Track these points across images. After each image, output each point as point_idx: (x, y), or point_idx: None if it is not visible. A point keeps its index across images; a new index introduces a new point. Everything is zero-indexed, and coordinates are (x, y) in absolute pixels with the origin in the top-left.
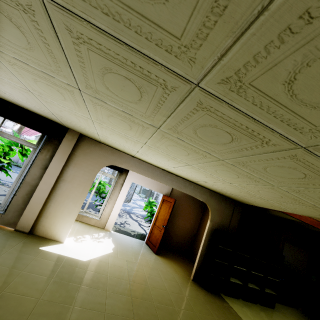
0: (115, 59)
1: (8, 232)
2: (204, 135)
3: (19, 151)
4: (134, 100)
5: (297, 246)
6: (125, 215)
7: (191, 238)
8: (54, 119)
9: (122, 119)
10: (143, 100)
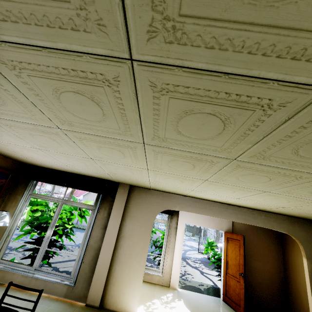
0: (202, 97)
1: (80, 309)
2: (311, 152)
3: (78, 214)
4: (211, 136)
5: None
6: (181, 262)
7: (280, 286)
8: (107, 178)
9: (185, 160)
10: (224, 133)
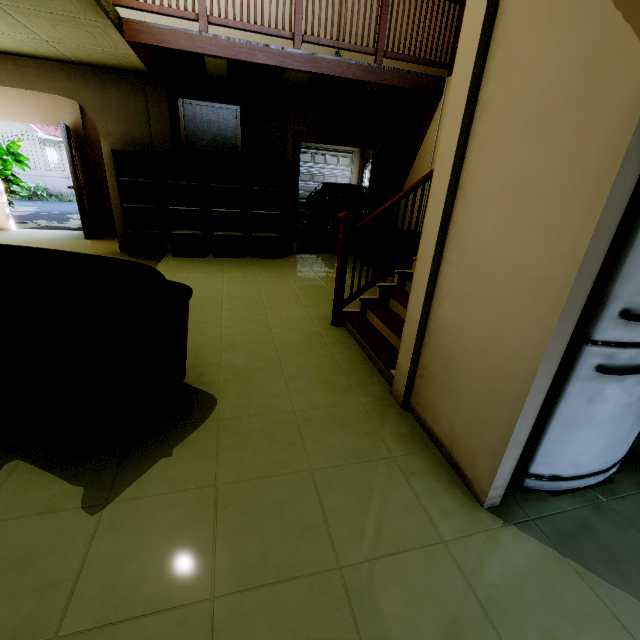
0: None
1: None
2: None
3: None
4: None
5: (333, 144)
6: None
7: None
8: None
9: None
10: None
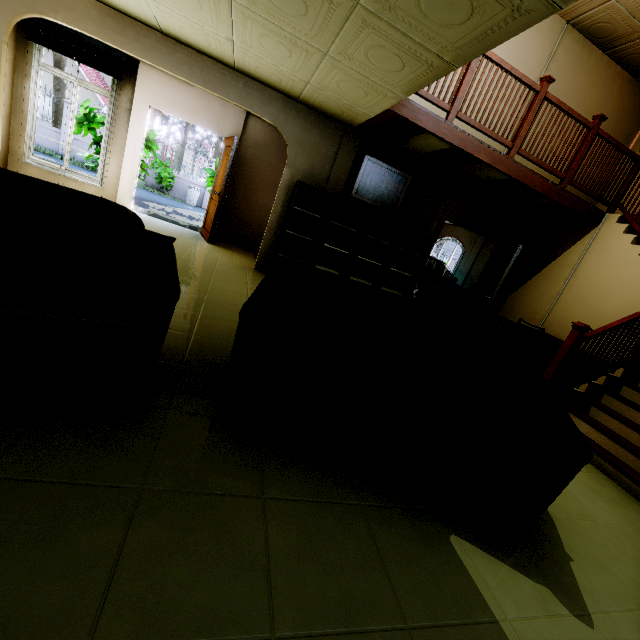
0: None
1: None
2: None
3: None
4: None
5: (470, 229)
6: None
7: None
8: None
9: None
10: None
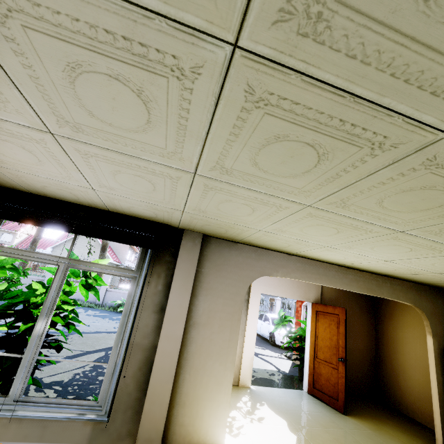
0: None
1: None
2: None
3: (82, 284)
4: None
5: None
6: None
7: (371, 366)
8: (167, 219)
9: None
10: None
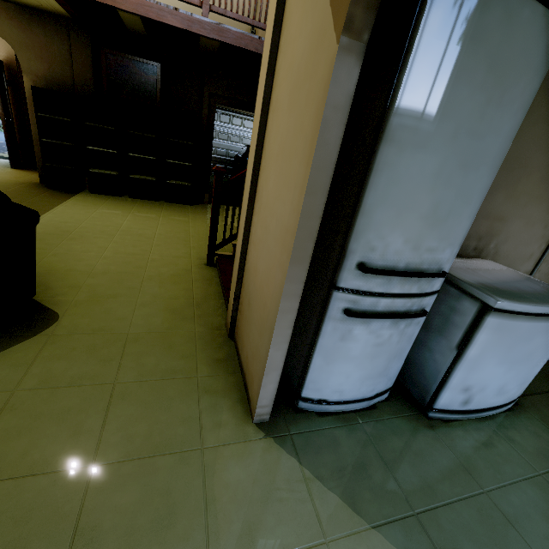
0: None
1: None
2: None
3: None
4: None
5: (245, 110)
6: None
7: None
8: None
9: None
10: None
